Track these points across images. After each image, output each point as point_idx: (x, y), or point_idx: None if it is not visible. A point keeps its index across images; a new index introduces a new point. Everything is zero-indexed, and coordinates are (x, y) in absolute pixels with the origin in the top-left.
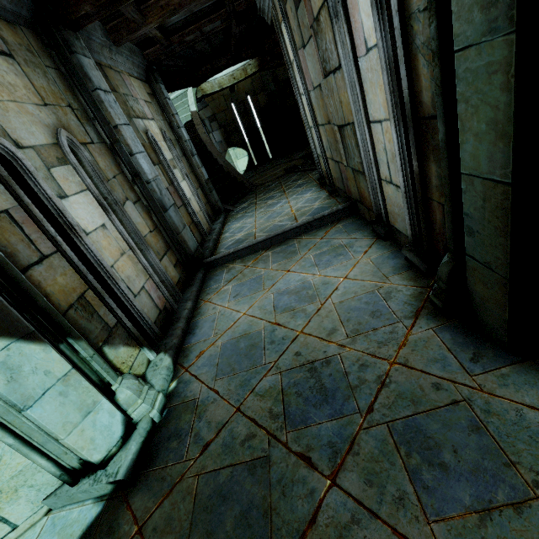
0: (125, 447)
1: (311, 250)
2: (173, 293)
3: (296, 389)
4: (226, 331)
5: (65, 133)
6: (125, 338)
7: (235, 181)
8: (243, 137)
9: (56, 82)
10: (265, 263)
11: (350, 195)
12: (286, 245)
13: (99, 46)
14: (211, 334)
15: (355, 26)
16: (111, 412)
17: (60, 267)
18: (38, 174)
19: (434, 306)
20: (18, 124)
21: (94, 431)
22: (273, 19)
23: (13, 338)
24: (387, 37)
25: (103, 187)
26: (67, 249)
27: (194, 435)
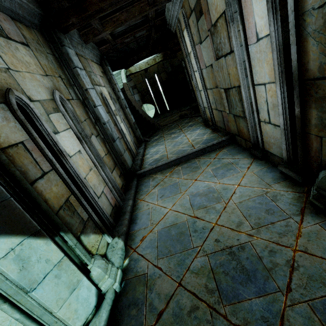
0: (98, 314)
1: (208, 166)
2: (119, 194)
3: (222, 269)
4: (159, 222)
5: (58, 93)
6: (93, 228)
7: (149, 123)
8: (152, 98)
9: (52, 62)
10: (178, 174)
11: (230, 131)
12: (190, 163)
13: (76, 43)
14: (149, 224)
15: (249, 26)
16: (89, 287)
17: (54, 180)
18: (42, 118)
19: (314, 206)
20: (31, 86)
21: (77, 304)
22: (177, 29)
23: (25, 235)
24: (279, 29)
25: (79, 126)
26: (59, 168)
27: (148, 305)
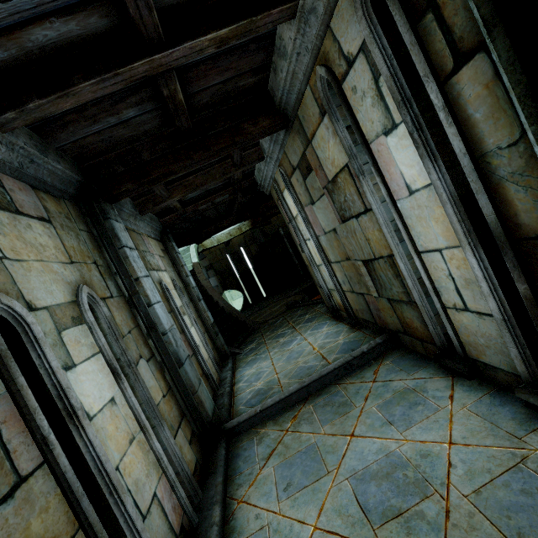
0: None
1: (368, 399)
2: (191, 492)
3: None
4: None
5: (86, 289)
6: None
7: (237, 321)
8: (238, 280)
9: (86, 243)
10: (311, 423)
11: (385, 326)
12: (329, 394)
13: (127, 215)
14: None
15: (391, 177)
16: None
17: (41, 495)
18: (46, 341)
19: None
20: (38, 283)
21: None
22: (273, 191)
23: None
24: (445, 177)
25: (117, 346)
26: (60, 455)
27: None
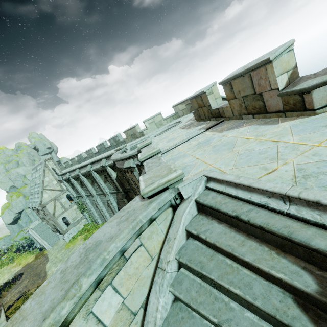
0: None
1: None
2: None
3: None
4: None
5: None
6: None
7: None
8: None
9: None
10: None
11: None
12: None
13: None
14: None
15: None
16: None
17: None
18: None
19: None
20: None
21: None
22: None
23: None
24: None
25: None
26: None
27: None
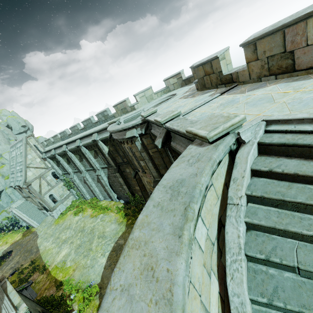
0: None
1: None
2: None
3: None
4: None
5: None
6: None
7: None
8: None
9: None
10: None
11: None
12: None
13: None
14: None
15: None
16: None
17: None
18: None
19: None
20: None
21: None
22: None
23: None
24: None
25: None
26: None
27: None
